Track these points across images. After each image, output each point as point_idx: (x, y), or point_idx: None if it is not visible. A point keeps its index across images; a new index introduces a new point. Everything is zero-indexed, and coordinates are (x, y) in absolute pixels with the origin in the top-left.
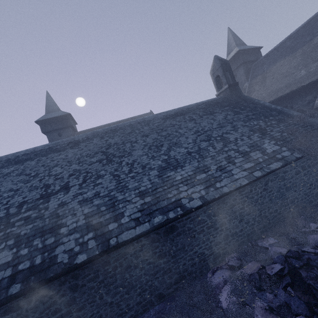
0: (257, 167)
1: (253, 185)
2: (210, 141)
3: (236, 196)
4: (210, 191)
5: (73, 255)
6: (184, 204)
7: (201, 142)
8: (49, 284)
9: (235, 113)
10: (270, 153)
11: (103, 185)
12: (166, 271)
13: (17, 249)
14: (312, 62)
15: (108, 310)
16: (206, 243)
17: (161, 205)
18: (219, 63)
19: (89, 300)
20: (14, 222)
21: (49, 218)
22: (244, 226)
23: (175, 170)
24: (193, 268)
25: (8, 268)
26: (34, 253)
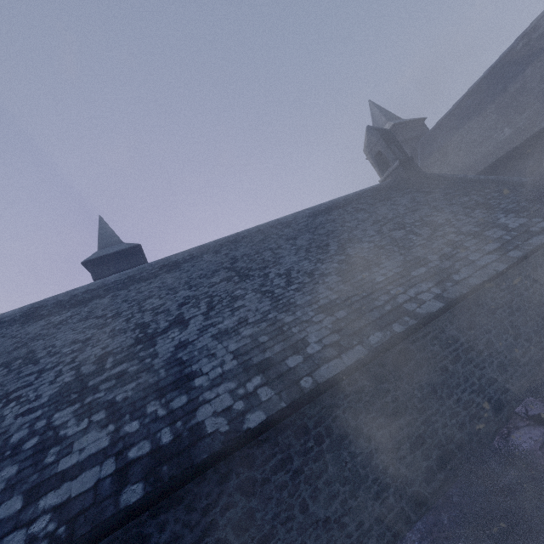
0: (508, 246)
1: (514, 273)
2: (406, 228)
3: (493, 292)
4: (449, 287)
5: (236, 416)
6: (411, 310)
7: (392, 231)
8: (198, 481)
9: (426, 193)
10: (517, 227)
11: (249, 307)
12: (415, 442)
13: (116, 425)
14: (518, 114)
15: (323, 538)
16: (472, 382)
17: (371, 318)
18: (377, 133)
19: (281, 516)
20: (96, 386)
21: (165, 368)
22: (525, 346)
23: (368, 270)
24: (463, 433)
25: (106, 460)
26: (153, 427)
